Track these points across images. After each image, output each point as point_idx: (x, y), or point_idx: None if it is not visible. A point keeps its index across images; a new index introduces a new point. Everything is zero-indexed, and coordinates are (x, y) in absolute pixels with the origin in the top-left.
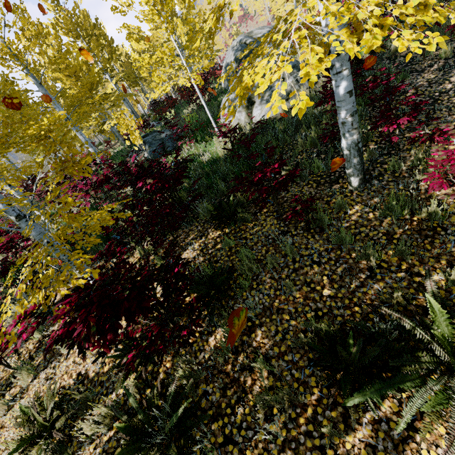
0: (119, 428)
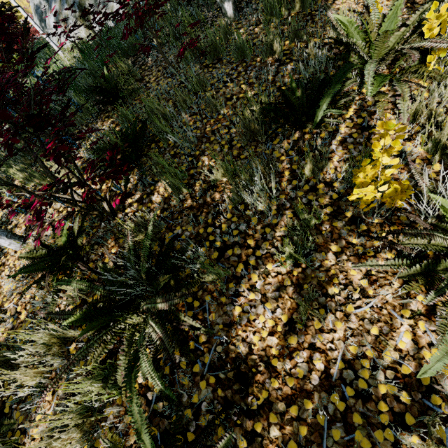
0: (74, 322)
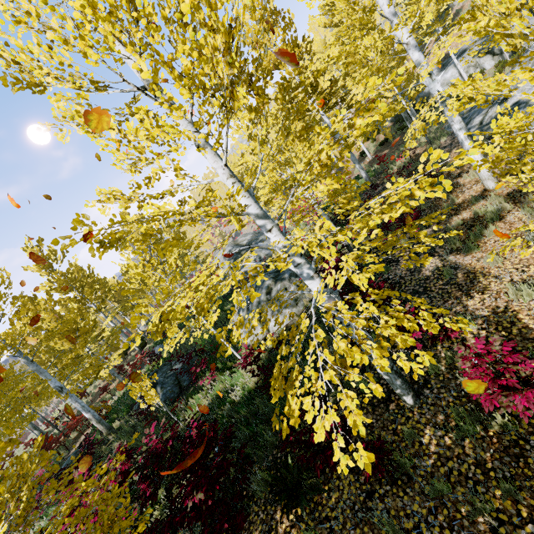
0: None
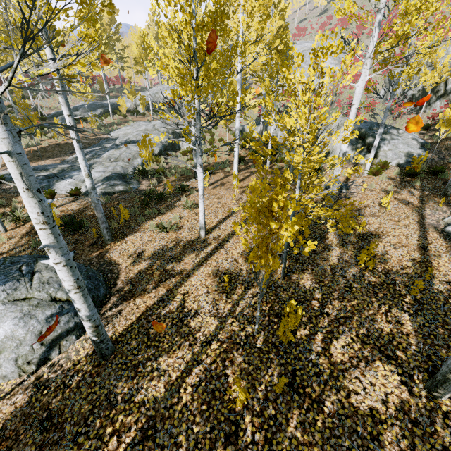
0: None
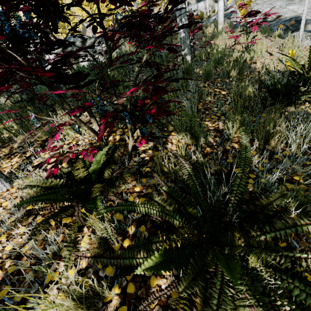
0: (154, 268)
